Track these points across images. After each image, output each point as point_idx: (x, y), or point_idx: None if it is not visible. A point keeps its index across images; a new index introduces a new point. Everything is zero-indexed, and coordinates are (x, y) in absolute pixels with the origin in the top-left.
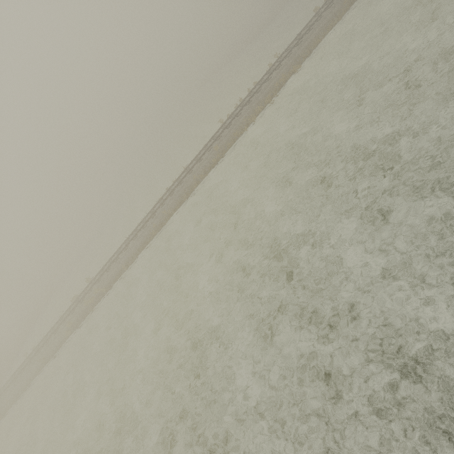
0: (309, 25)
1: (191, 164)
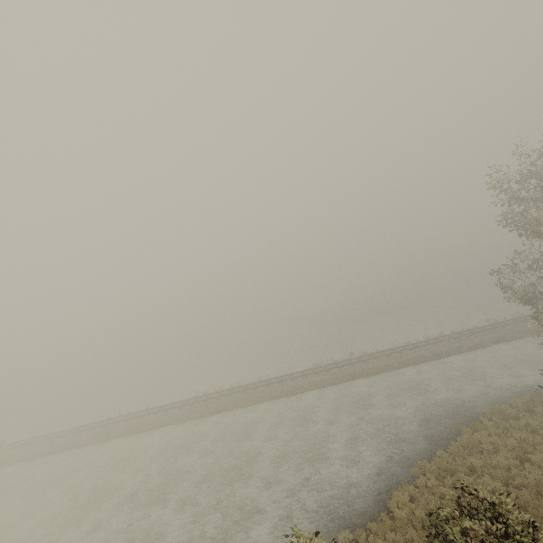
0: (290, 376)
1: (143, 411)
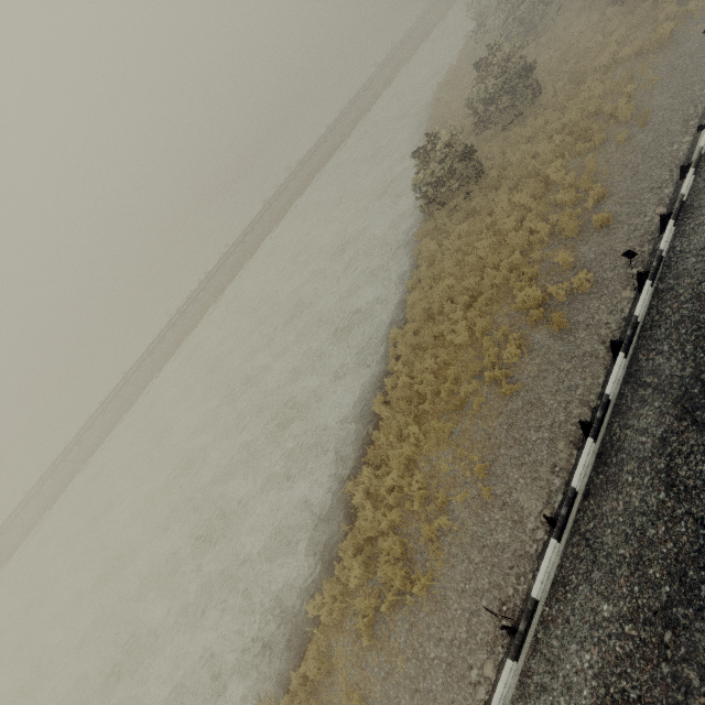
0: (254, 222)
1: (131, 371)
